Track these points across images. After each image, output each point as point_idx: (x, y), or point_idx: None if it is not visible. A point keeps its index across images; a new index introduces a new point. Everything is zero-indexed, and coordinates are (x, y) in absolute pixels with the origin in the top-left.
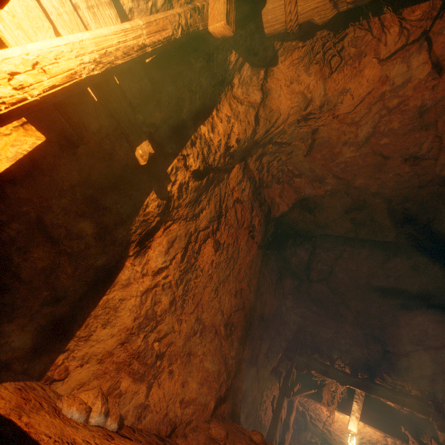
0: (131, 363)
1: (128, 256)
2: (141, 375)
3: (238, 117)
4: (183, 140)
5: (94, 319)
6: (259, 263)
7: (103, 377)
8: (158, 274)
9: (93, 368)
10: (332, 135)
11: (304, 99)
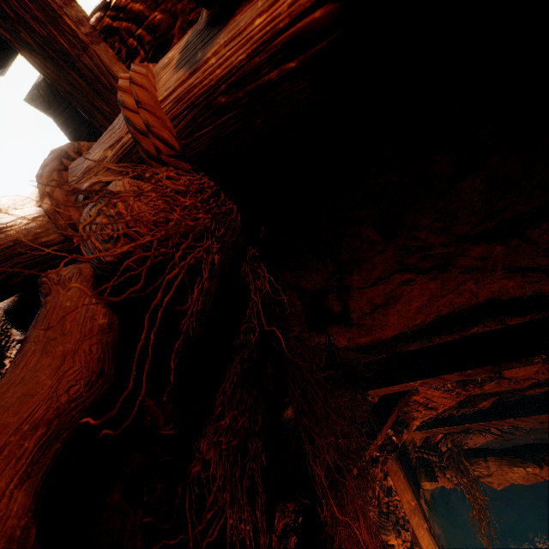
0: None
1: None
2: None
3: None
4: None
5: None
6: None
7: None
8: None
9: None
10: None
11: None
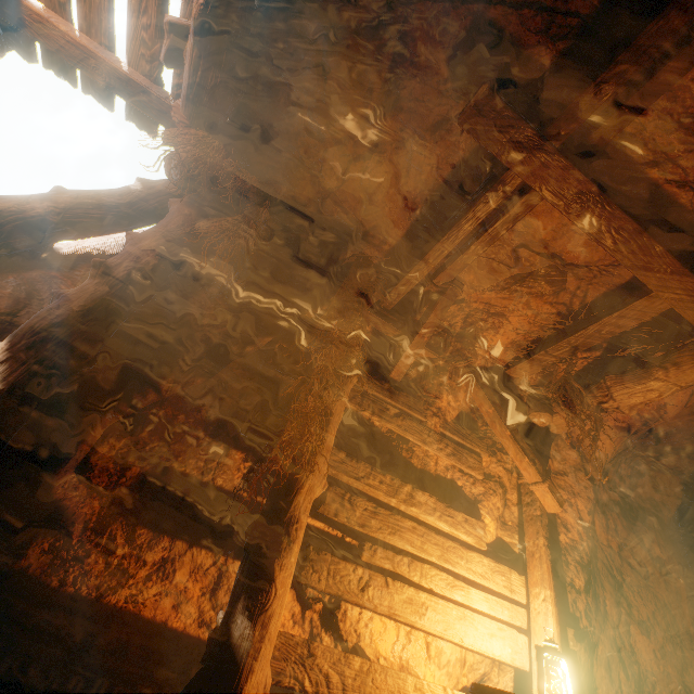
0: None
1: None
2: None
3: (573, 492)
4: (560, 569)
5: None
6: None
7: None
8: None
9: None
10: (676, 425)
11: (621, 430)
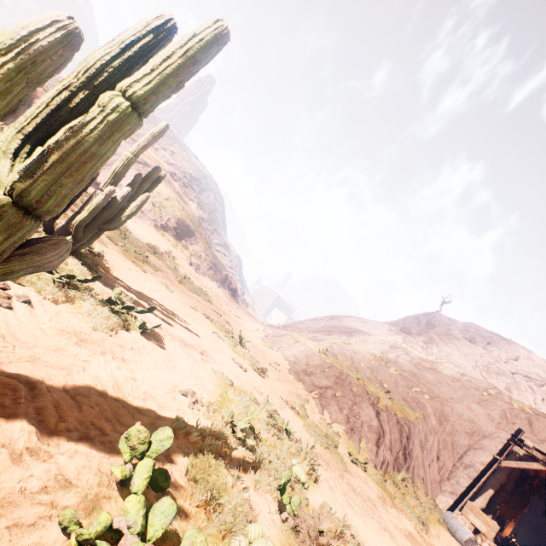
0: None
1: None
2: None
3: None
4: None
5: None
6: None
7: None
8: None
9: None
10: None
11: None
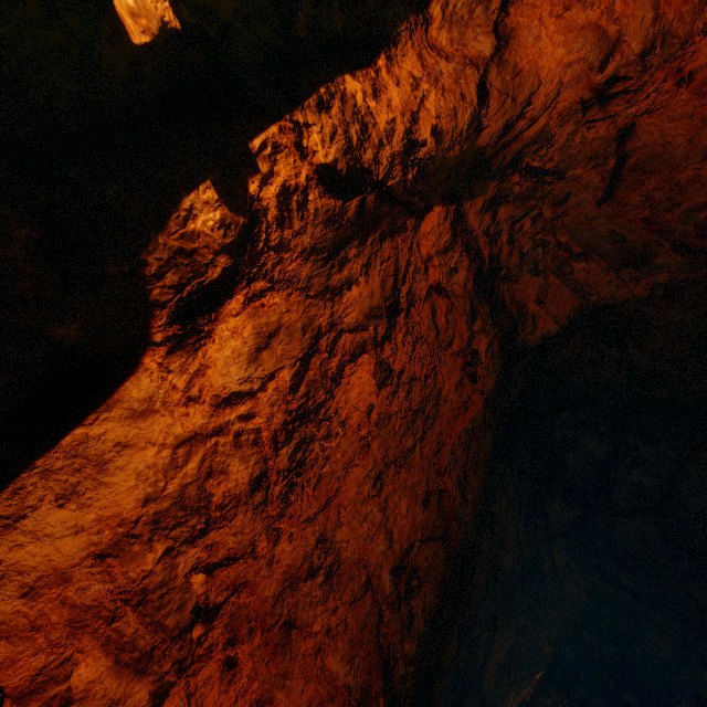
0: (118, 617)
1: (152, 342)
2: (141, 654)
3: (437, 80)
4: (299, 91)
5: (39, 478)
6: (487, 444)
7: (26, 639)
8: (227, 405)
9: (5, 608)
10: (674, 134)
11: (599, 41)
